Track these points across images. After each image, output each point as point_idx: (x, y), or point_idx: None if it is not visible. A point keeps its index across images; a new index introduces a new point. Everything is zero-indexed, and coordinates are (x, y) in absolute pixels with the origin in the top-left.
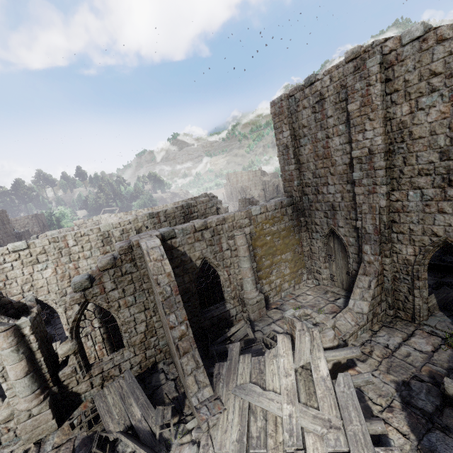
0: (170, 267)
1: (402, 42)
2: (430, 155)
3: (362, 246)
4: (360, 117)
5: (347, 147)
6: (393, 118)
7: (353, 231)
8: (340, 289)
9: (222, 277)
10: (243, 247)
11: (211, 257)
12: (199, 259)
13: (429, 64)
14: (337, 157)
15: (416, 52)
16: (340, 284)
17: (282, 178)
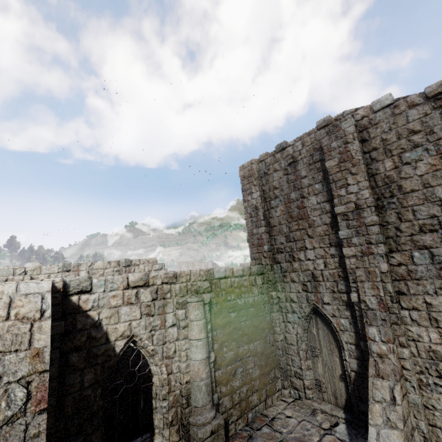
0: (48, 335)
1: (373, 110)
2: (430, 208)
3: (366, 329)
4: (340, 172)
5: (326, 206)
6: (376, 174)
7: (345, 309)
8: (332, 405)
9: (157, 378)
10: (198, 322)
11: (144, 336)
12: (122, 337)
13: (406, 124)
14: (315, 217)
15: (389, 116)
16: (332, 397)
17: (249, 242)
